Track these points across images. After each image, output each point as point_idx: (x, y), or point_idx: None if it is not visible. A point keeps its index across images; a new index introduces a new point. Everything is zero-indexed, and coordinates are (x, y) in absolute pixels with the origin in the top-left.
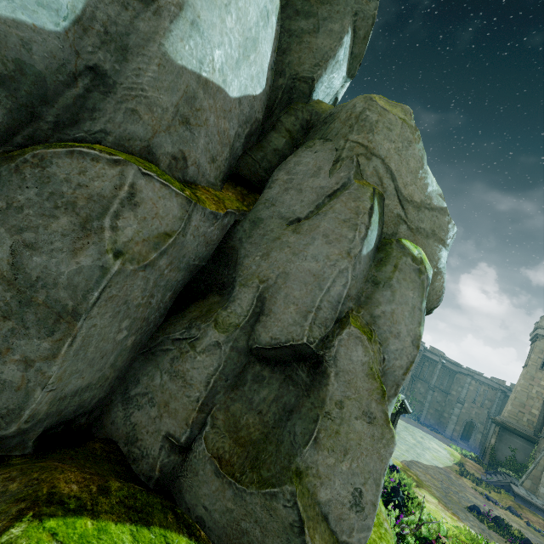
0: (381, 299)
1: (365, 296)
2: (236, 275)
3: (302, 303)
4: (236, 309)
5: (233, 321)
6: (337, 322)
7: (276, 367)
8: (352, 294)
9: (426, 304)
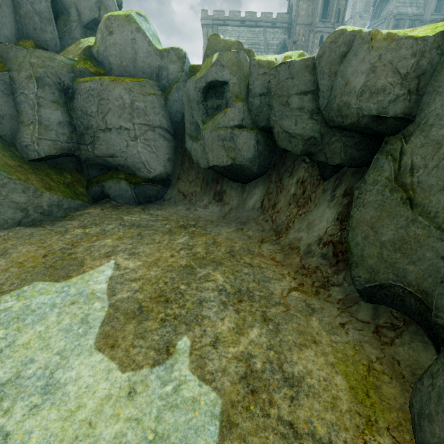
0: (104, 1)
1: (100, 1)
2: (65, 5)
3: (88, 7)
4: (74, 15)
5: (76, 19)
6: (98, 11)
7: (92, 31)
8: (97, 1)
9: (118, 3)
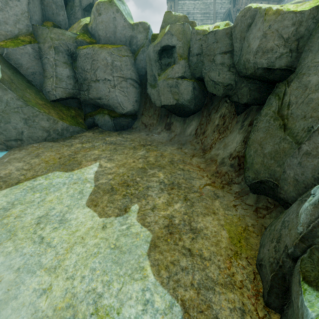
0: None
1: None
2: None
3: None
4: (77, 2)
5: (78, 5)
6: None
7: (89, 12)
8: None
9: None
